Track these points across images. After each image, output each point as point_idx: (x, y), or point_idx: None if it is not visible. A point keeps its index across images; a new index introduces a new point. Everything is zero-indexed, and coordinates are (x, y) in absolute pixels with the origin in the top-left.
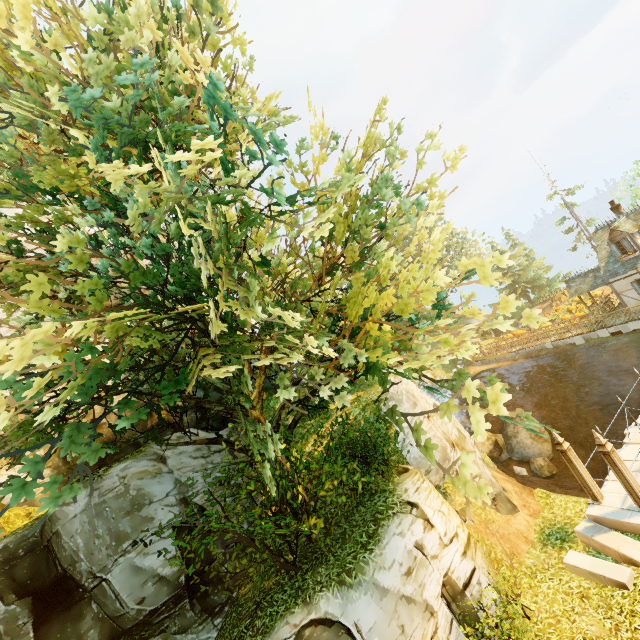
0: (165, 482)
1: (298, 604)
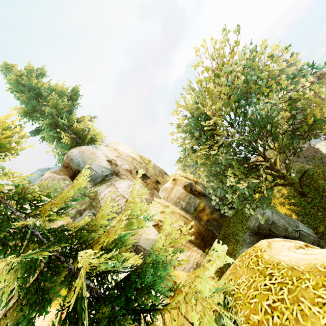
0: None
1: None
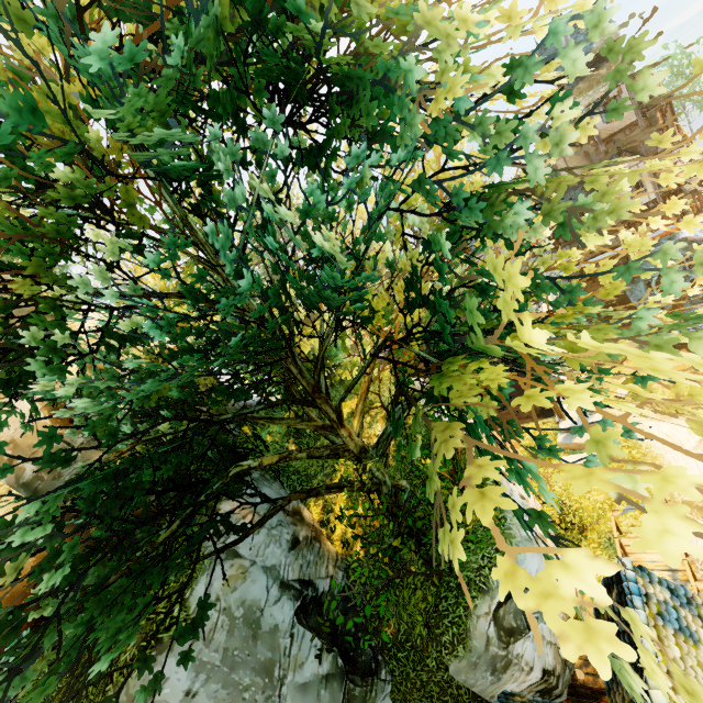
0: (255, 577)
1: (476, 596)
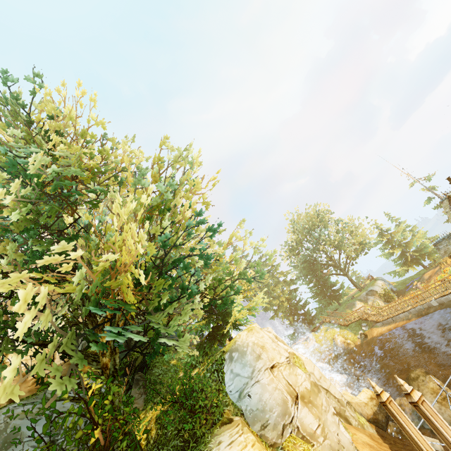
0: (41, 423)
1: None
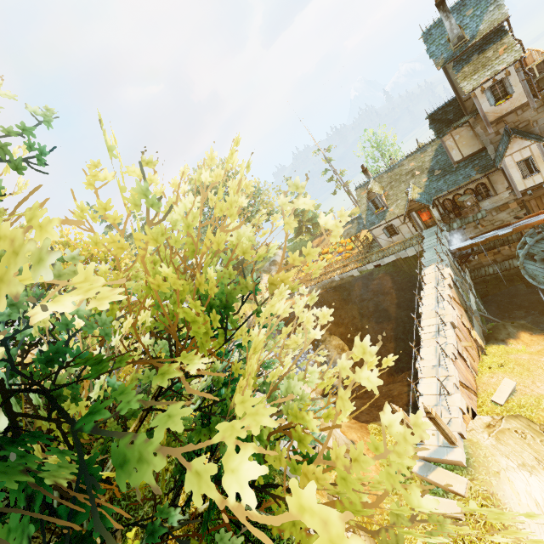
0: None
1: None
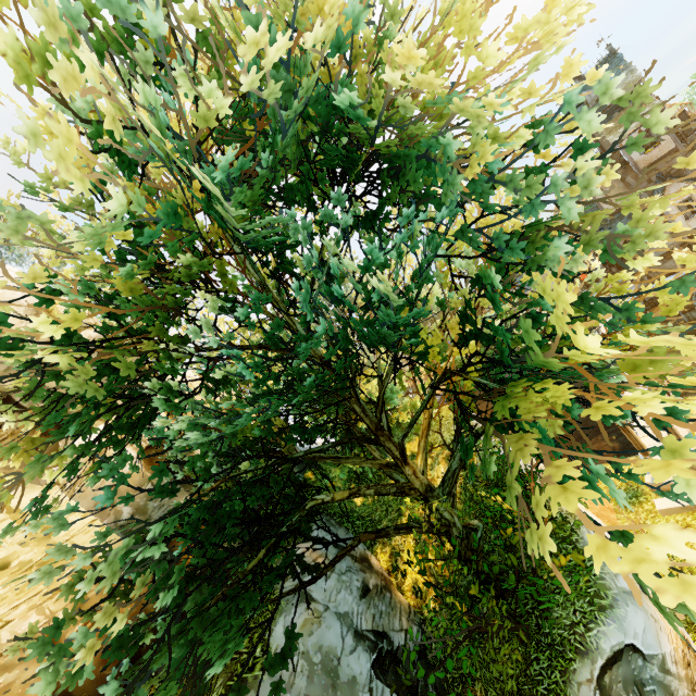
0: (330, 623)
1: (572, 658)
